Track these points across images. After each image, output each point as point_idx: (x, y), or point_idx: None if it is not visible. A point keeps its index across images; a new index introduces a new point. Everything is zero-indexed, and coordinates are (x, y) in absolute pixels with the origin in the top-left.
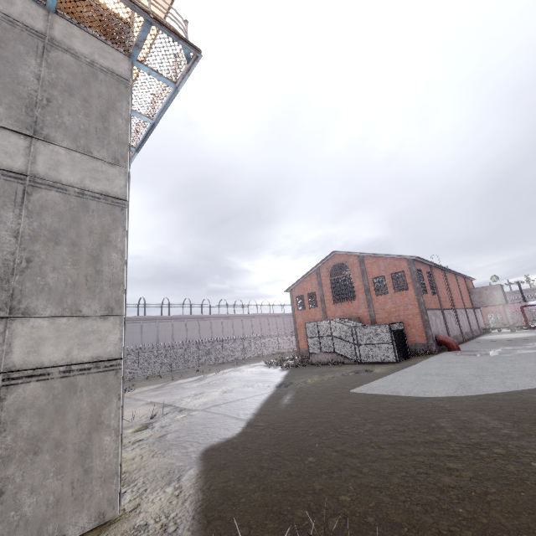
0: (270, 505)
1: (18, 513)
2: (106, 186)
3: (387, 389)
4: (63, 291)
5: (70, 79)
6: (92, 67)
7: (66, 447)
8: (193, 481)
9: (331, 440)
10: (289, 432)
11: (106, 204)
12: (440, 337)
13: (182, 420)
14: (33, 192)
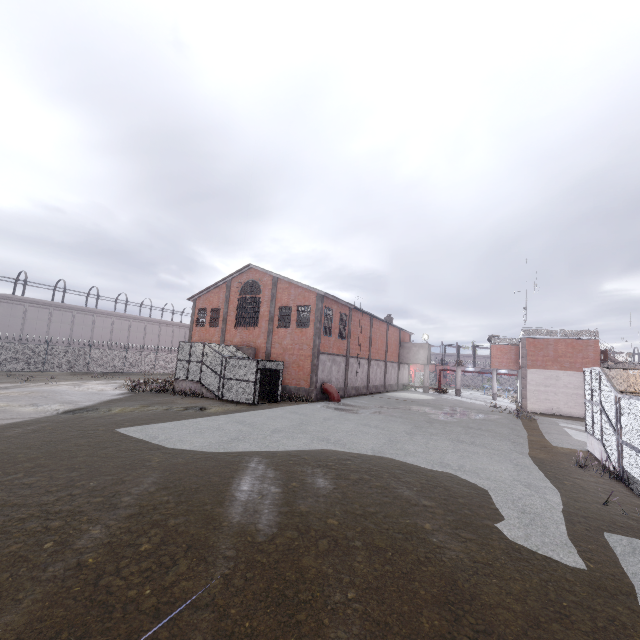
0: None
1: None
2: None
3: (153, 433)
4: None
5: None
6: None
7: None
8: None
9: None
10: None
11: None
12: (326, 386)
13: None
14: None
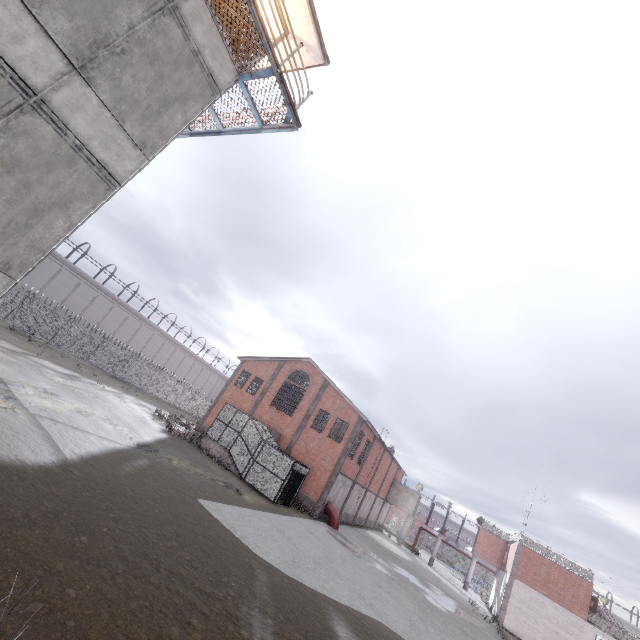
0: None
1: None
2: (112, 159)
3: (230, 521)
4: None
5: (164, 50)
6: (195, 56)
7: None
8: None
9: (124, 533)
10: (94, 499)
11: (96, 174)
12: (331, 507)
13: None
14: (29, 113)
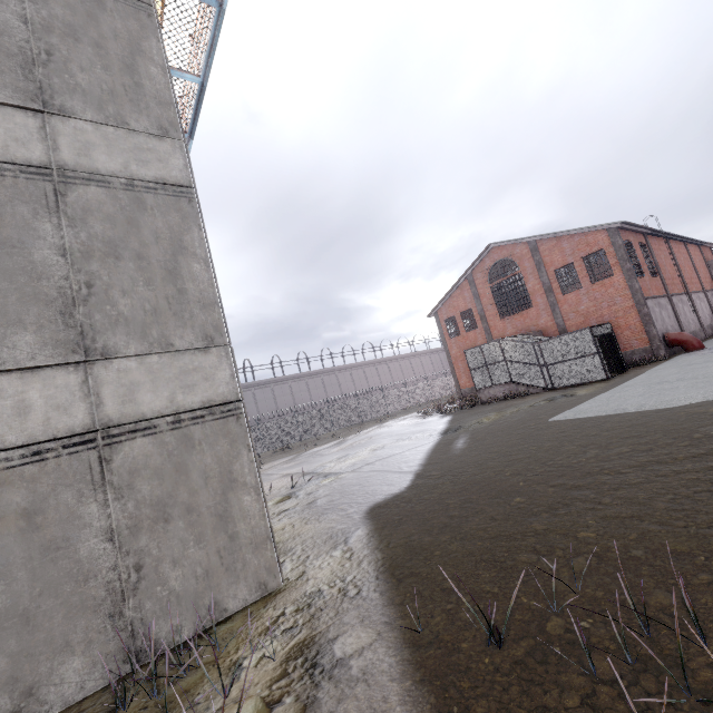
0: (477, 554)
1: (165, 588)
2: (160, 170)
3: (605, 409)
4: (143, 320)
5: (68, 15)
6: None
7: (200, 512)
8: (364, 542)
9: (540, 475)
10: (476, 476)
11: (167, 197)
12: (671, 336)
13: (330, 484)
14: (66, 191)
